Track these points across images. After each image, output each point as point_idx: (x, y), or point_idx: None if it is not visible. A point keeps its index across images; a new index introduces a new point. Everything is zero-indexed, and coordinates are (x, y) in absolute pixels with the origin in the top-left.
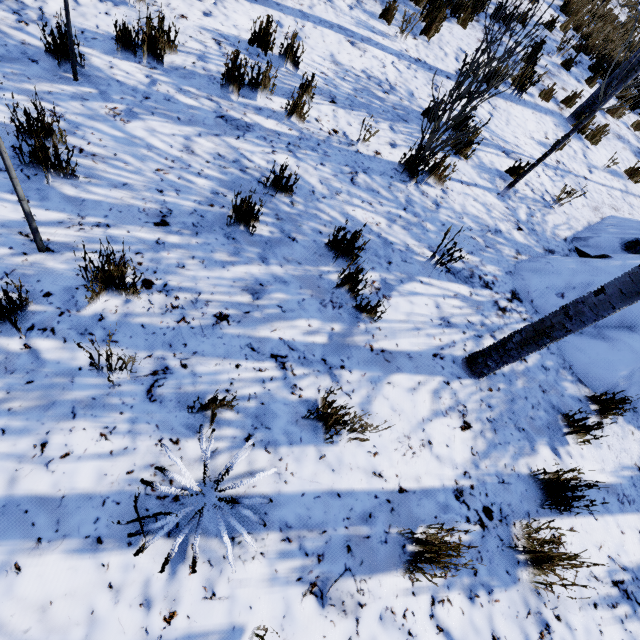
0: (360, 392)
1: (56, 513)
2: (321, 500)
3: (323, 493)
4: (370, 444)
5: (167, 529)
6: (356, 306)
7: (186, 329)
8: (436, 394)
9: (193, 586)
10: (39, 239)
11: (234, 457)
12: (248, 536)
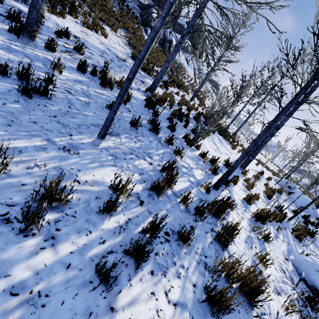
0: None
1: None
2: None
3: None
4: None
5: None
6: (315, 226)
7: None
8: None
9: None
10: None
11: None
12: None
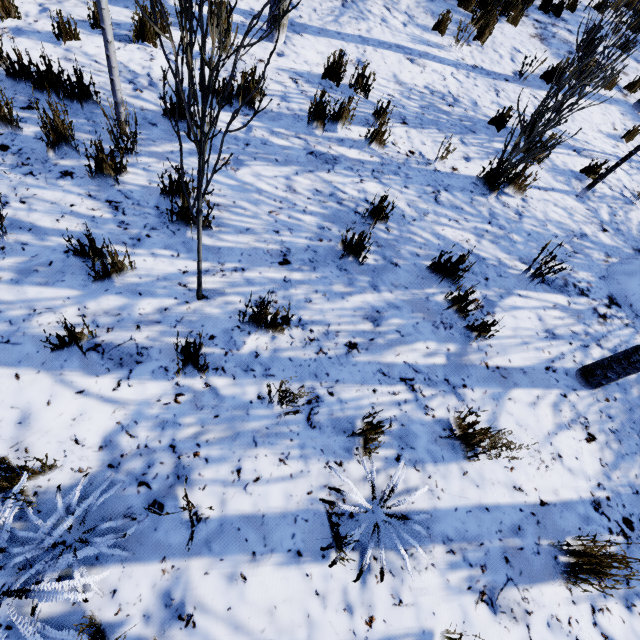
0: (485, 409)
1: (261, 530)
2: (472, 514)
3: (473, 508)
4: (505, 459)
5: (353, 543)
6: (467, 326)
7: (325, 359)
8: (556, 407)
9: (382, 594)
10: (201, 289)
11: (393, 477)
12: (420, 549)
